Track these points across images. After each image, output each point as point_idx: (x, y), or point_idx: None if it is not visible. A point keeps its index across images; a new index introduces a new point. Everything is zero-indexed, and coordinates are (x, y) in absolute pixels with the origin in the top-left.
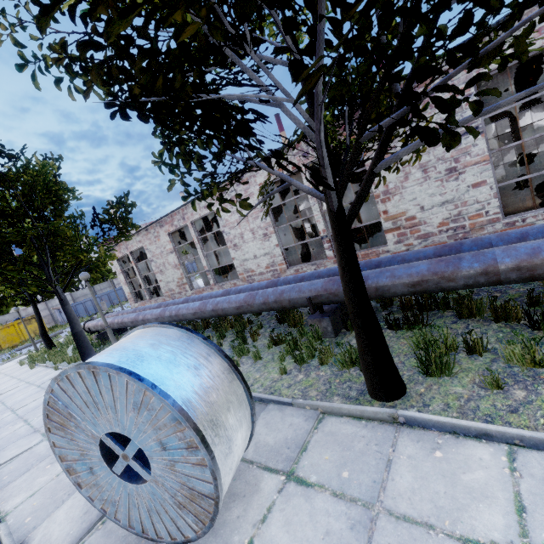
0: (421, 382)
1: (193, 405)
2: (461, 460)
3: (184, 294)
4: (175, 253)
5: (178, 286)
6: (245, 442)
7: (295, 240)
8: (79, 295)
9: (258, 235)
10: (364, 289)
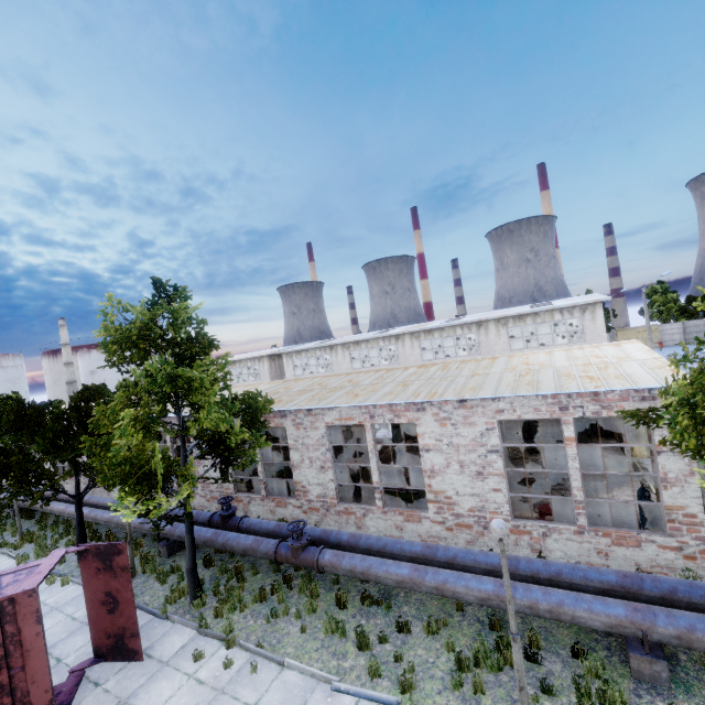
0: None
1: None
2: None
3: None
4: None
5: None
6: None
7: None
8: None
9: None
10: None
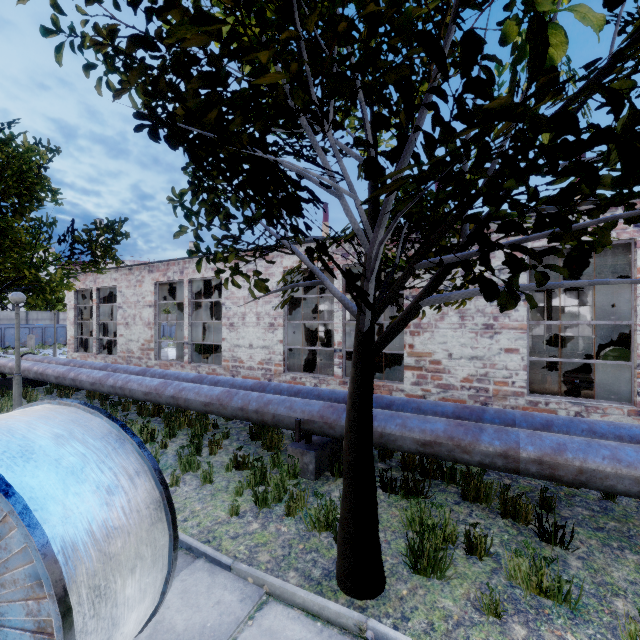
0: (405, 578)
1: (77, 556)
2: None
3: (144, 361)
4: (154, 309)
5: (142, 349)
6: (139, 626)
7: (303, 342)
8: (3, 316)
9: (264, 322)
10: (370, 436)
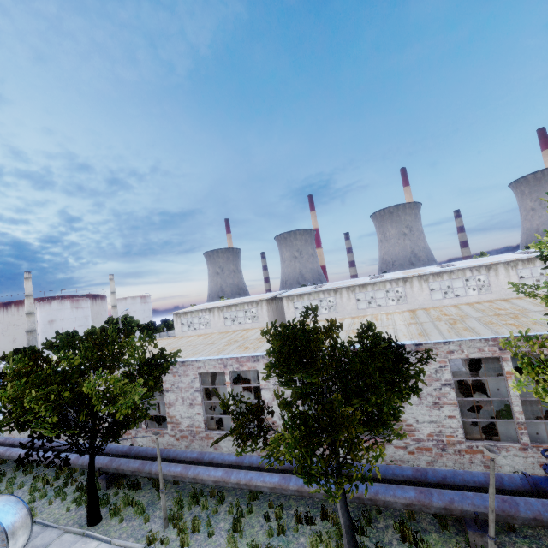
0: (108, 519)
1: (9, 527)
2: (87, 547)
3: None
4: None
5: None
6: (24, 541)
7: None
8: None
9: None
10: (93, 481)
